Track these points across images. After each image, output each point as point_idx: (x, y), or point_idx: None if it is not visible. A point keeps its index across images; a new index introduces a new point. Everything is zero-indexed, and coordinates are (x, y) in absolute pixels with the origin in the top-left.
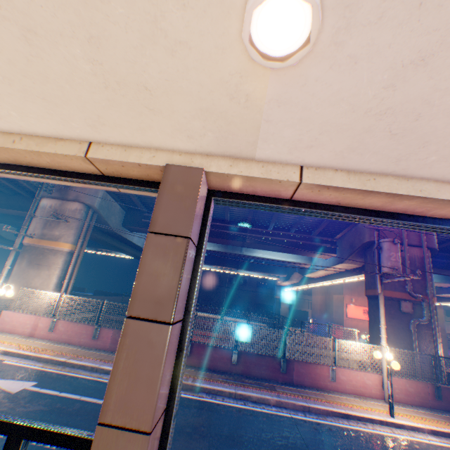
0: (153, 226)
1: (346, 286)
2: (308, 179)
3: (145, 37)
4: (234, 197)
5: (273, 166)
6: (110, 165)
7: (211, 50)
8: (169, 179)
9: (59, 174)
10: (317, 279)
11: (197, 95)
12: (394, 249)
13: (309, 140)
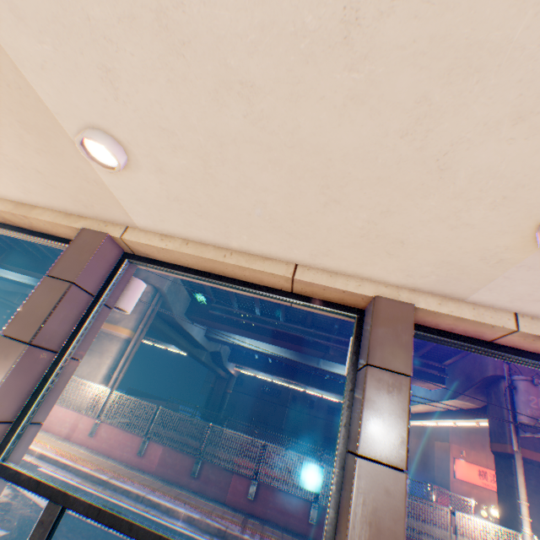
0: (371, 358)
1: (454, 431)
2: (524, 328)
3: (437, 217)
4: (429, 332)
5: (484, 310)
6: (310, 286)
7: (492, 231)
8: (381, 311)
9: (249, 286)
10: (415, 415)
11: (447, 252)
12: (535, 392)
13: (539, 296)
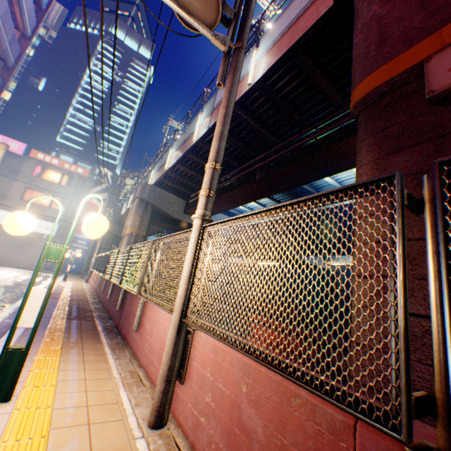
0: None
1: None
2: None
3: None
4: None
5: None
6: None
7: None
8: None
9: None
10: None
11: None
12: None
13: None
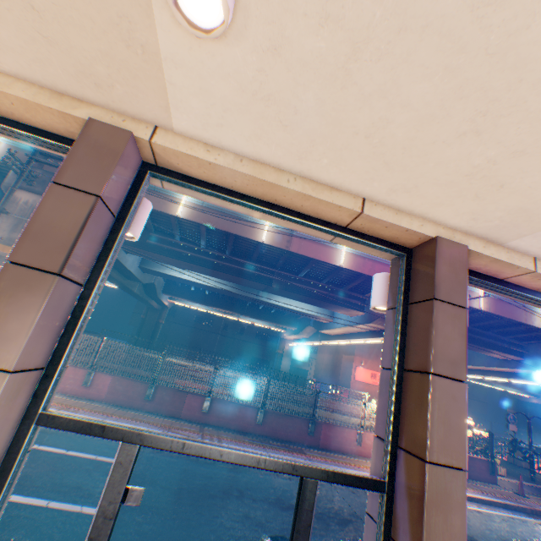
0: (437, 293)
1: (359, 347)
2: (539, 270)
3: None
4: None
5: (514, 254)
6: (373, 223)
7: None
8: (442, 251)
9: (303, 218)
10: (333, 336)
11: (534, 200)
12: None
13: None
